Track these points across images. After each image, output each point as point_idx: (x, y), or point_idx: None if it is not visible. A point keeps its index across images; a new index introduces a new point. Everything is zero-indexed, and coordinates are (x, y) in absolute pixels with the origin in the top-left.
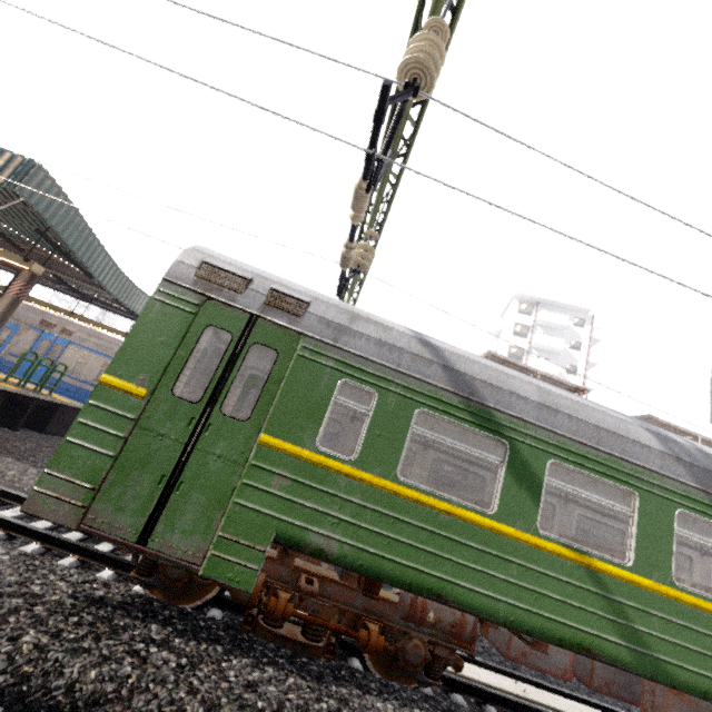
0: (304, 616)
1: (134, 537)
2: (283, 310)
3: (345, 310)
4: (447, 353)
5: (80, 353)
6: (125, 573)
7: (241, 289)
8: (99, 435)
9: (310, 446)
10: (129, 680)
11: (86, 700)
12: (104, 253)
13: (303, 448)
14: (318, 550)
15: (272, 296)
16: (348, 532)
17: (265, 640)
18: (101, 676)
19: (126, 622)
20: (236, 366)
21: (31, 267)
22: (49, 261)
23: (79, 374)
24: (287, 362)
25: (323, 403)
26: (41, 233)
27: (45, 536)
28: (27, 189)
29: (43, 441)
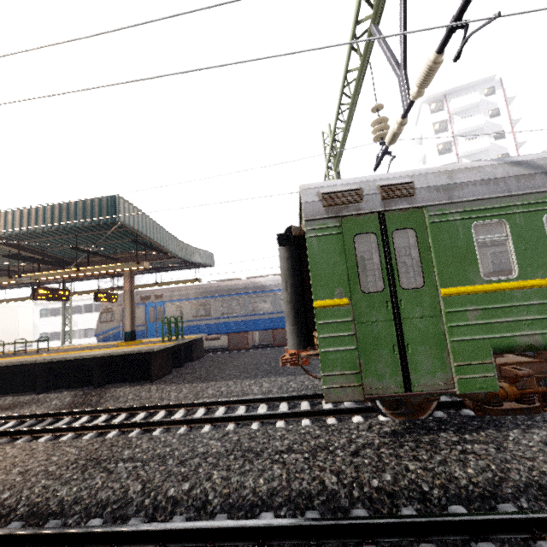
0: (527, 392)
1: (400, 390)
2: (397, 198)
3: (437, 173)
4: (538, 161)
5: (174, 305)
6: (364, 414)
7: (359, 198)
8: (338, 340)
9: (479, 281)
10: (491, 467)
11: (488, 486)
12: (166, 233)
13: (475, 285)
14: (528, 346)
15: (383, 191)
16: (543, 325)
17: (499, 416)
18: (476, 471)
19: (426, 438)
20: (391, 253)
21: (143, 266)
22: (132, 258)
23: (179, 318)
24: (424, 232)
25: (469, 247)
26: (135, 241)
27: (304, 413)
28: (120, 216)
29: (201, 365)
